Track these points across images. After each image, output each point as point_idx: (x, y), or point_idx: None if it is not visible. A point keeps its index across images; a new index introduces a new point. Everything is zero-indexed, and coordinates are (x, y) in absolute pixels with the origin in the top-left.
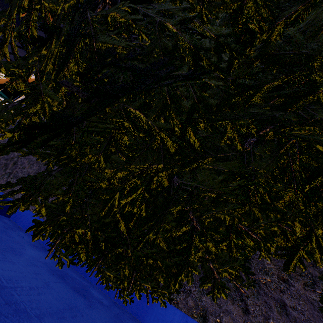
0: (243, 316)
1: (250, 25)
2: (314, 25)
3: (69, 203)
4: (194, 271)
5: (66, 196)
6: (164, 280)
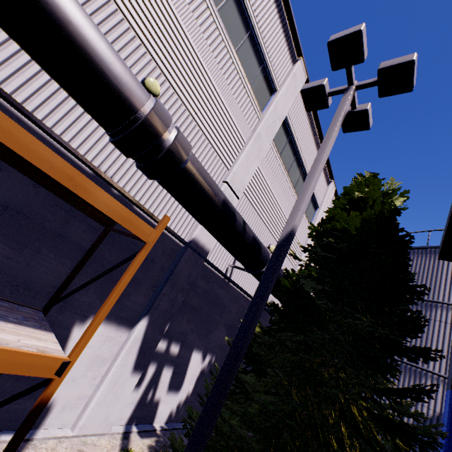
0: None
1: None
2: None
3: None
4: None
5: None
6: None
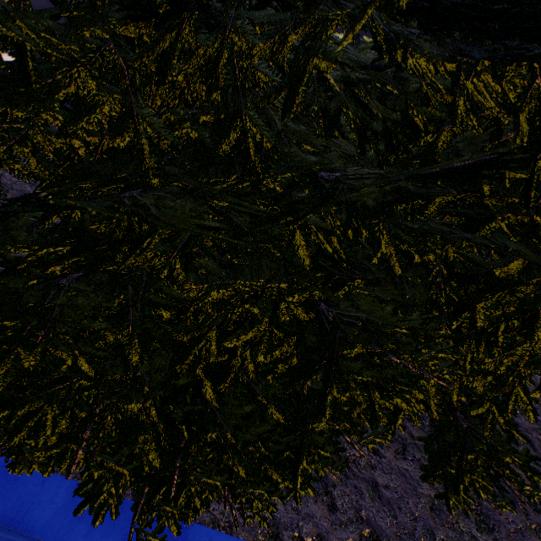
0: (330, 516)
1: (415, 119)
2: (475, 145)
3: (135, 348)
4: (323, 452)
5: (121, 332)
6: (282, 477)
